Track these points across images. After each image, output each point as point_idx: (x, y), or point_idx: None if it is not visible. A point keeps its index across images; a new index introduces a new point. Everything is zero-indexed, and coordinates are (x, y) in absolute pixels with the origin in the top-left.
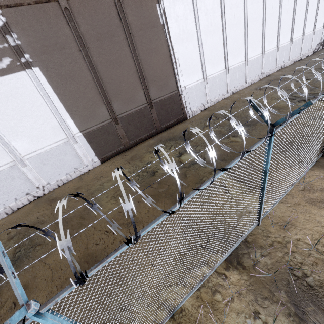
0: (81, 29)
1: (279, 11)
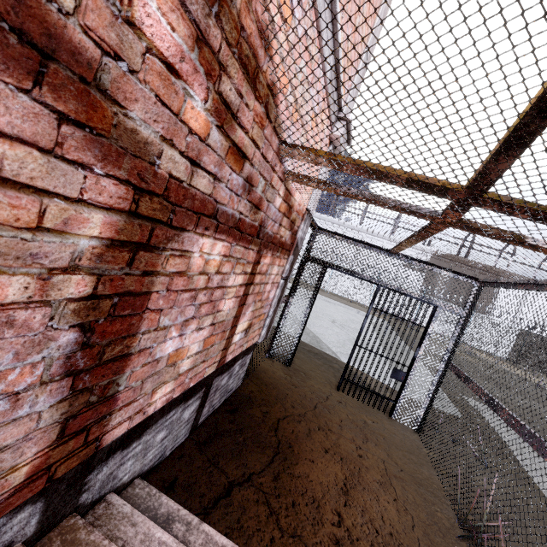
0: None
1: None
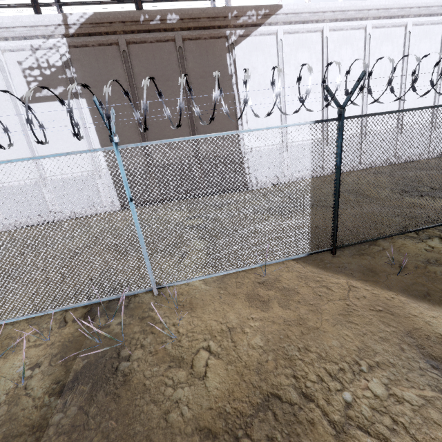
0: (135, 70)
1: (437, 75)
